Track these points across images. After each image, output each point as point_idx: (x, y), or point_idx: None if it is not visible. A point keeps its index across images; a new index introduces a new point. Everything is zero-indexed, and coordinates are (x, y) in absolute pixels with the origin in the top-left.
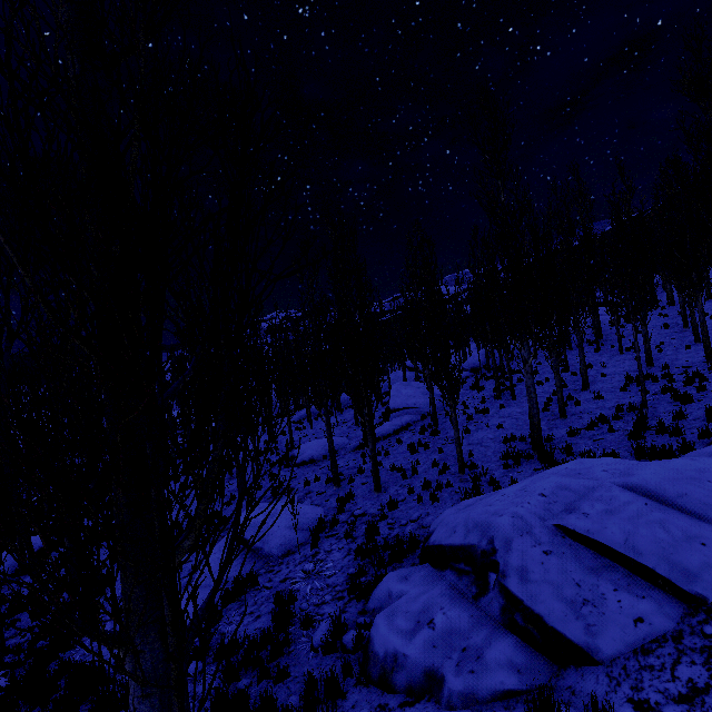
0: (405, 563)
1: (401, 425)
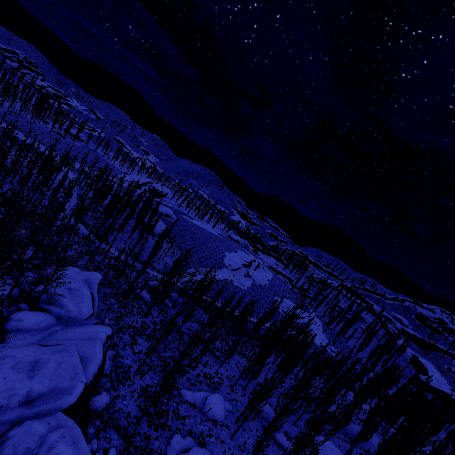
0: (198, 445)
1: (283, 445)
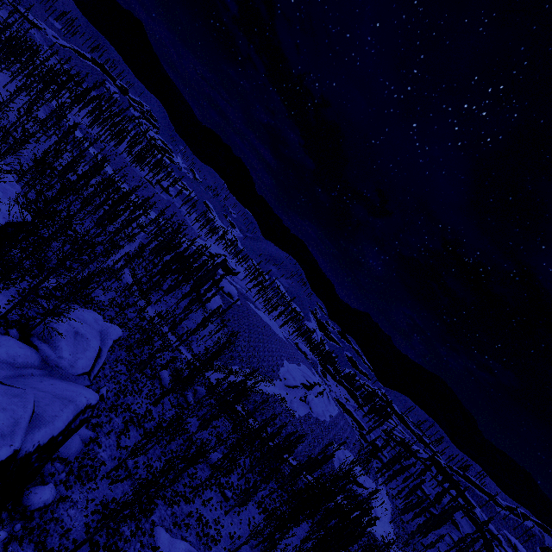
0: None
1: None
